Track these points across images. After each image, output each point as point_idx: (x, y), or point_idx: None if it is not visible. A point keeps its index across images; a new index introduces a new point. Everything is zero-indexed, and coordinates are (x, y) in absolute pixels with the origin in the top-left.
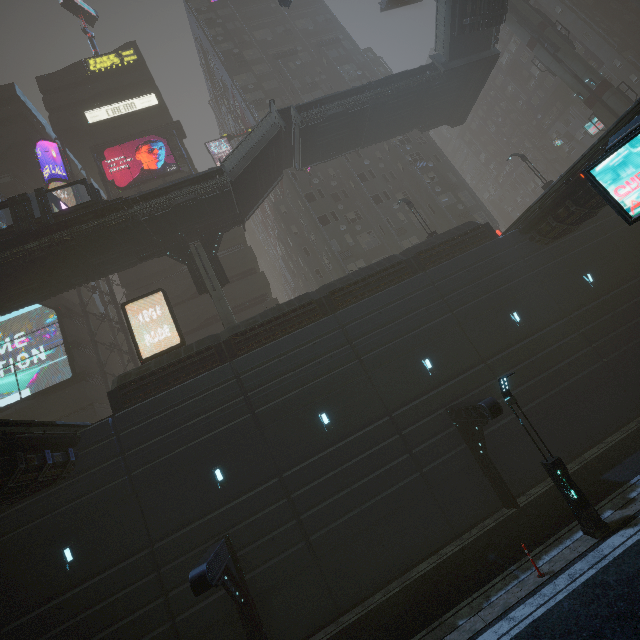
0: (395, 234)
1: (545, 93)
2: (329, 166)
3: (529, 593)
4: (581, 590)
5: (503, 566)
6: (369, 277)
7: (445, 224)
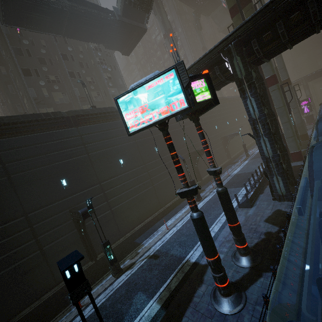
0: (79, 100)
1: (170, 63)
2: (42, 38)
3: (69, 321)
4: (93, 314)
5: (68, 303)
6: (35, 121)
7: (110, 104)
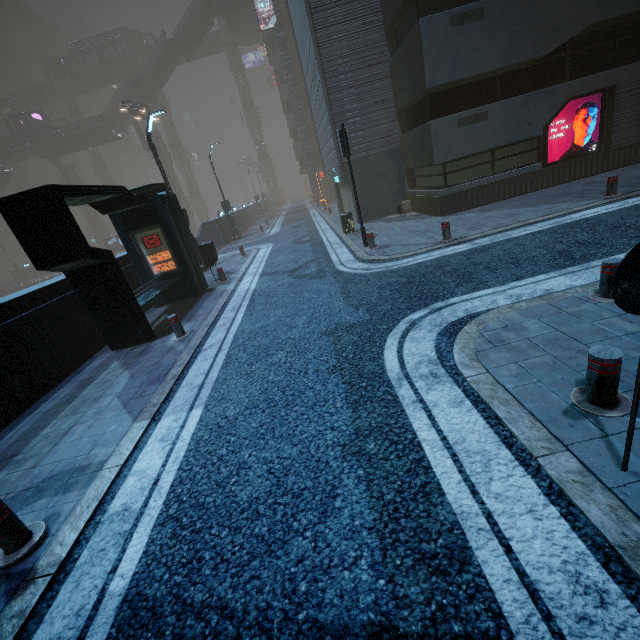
0: None
1: None
2: None
3: None
4: None
5: None
6: None
7: None
